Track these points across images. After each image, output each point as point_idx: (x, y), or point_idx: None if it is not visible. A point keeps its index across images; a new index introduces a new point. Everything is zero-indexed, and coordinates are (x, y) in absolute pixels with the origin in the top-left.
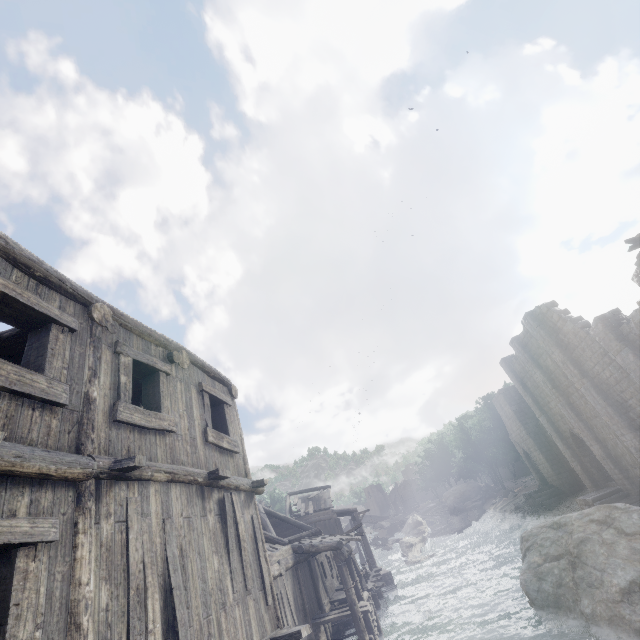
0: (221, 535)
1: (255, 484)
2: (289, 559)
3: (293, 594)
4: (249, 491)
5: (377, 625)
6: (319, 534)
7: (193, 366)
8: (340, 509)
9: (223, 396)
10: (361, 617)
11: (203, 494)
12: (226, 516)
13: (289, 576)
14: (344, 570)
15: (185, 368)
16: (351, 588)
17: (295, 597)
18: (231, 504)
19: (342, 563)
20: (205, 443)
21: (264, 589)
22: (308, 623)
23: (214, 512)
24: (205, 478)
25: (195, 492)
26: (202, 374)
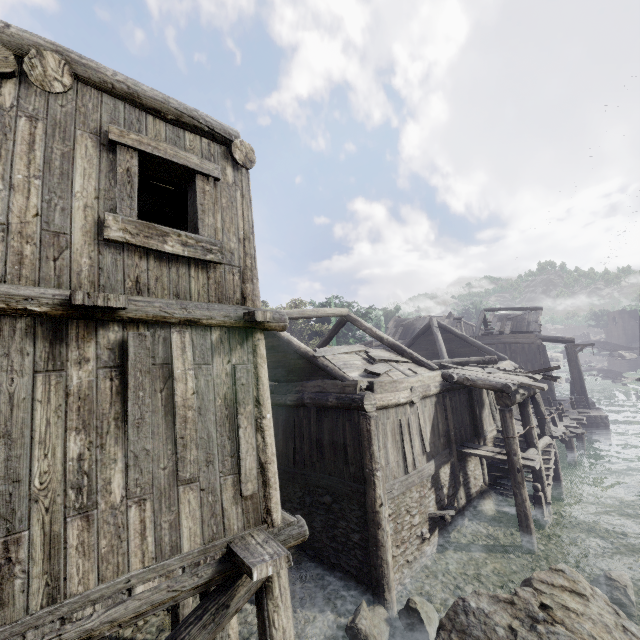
0: (113, 400)
1: (246, 318)
2: (431, 387)
3: (432, 420)
4: (238, 327)
5: (555, 472)
6: (493, 363)
7: (100, 94)
8: (548, 336)
9: (190, 159)
10: (521, 470)
11: (60, 333)
12: (128, 371)
13: (429, 403)
14: (507, 417)
15: (61, 94)
16: (513, 437)
17: (435, 423)
18: (169, 348)
19: (506, 408)
20: (104, 242)
21: (239, 473)
22: (451, 448)
23: (97, 363)
24: (57, 306)
25: (25, 330)
26: (134, 113)
